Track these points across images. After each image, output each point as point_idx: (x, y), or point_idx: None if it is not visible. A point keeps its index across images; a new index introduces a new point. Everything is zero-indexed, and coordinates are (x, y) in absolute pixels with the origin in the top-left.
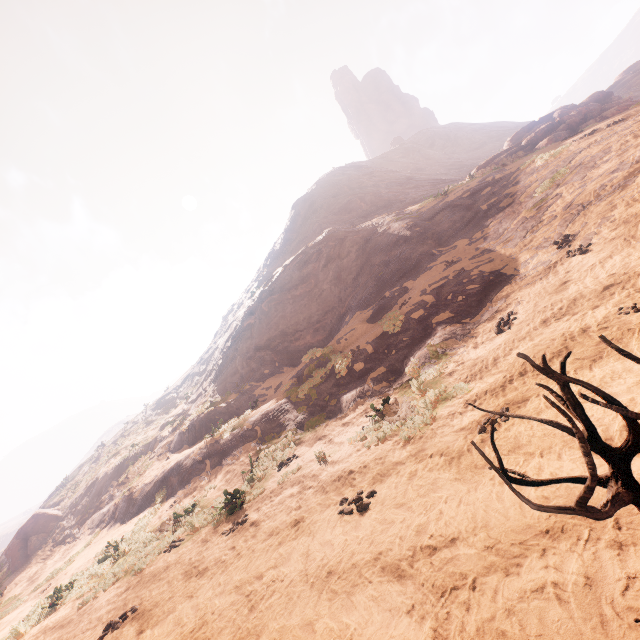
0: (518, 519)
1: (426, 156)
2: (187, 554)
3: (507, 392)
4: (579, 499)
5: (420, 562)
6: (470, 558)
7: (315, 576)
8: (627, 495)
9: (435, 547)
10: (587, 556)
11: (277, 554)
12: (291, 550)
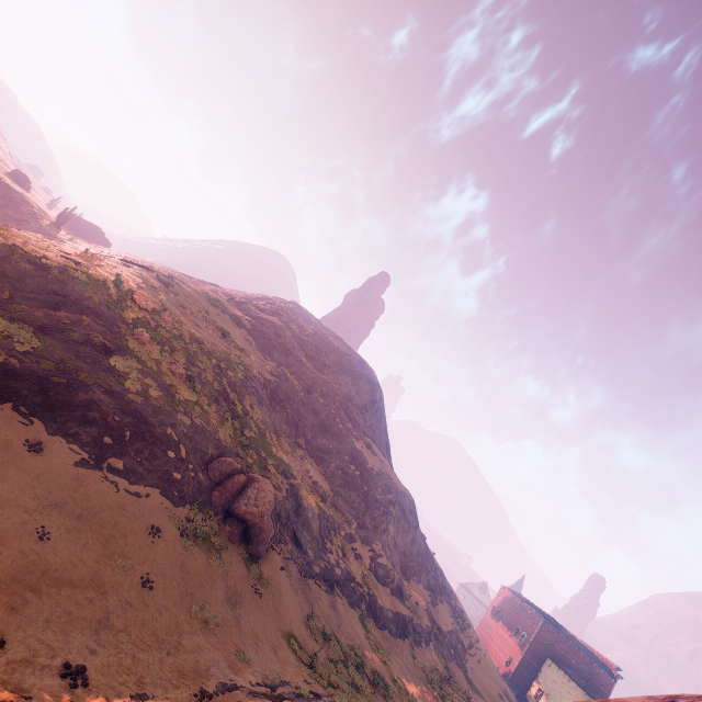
0: None
1: None
2: None
3: None
4: None
5: None
6: None
7: None
8: None
9: None
10: None
11: None
12: None
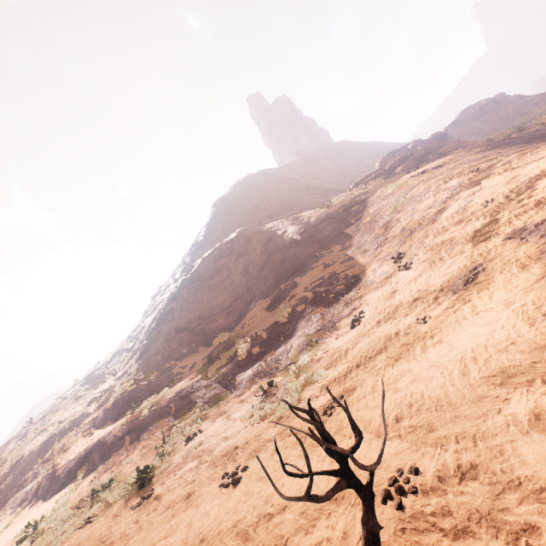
0: (323, 489)
1: (322, 167)
2: (98, 530)
3: (347, 381)
4: (305, 493)
5: (260, 527)
6: (290, 522)
7: (192, 544)
8: (343, 483)
9: (272, 514)
10: (349, 517)
11: (169, 525)
12: (180, 521)
